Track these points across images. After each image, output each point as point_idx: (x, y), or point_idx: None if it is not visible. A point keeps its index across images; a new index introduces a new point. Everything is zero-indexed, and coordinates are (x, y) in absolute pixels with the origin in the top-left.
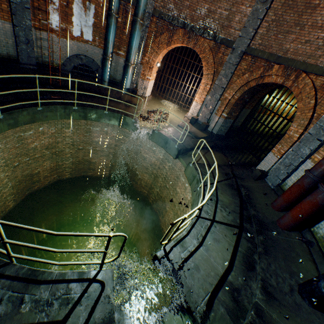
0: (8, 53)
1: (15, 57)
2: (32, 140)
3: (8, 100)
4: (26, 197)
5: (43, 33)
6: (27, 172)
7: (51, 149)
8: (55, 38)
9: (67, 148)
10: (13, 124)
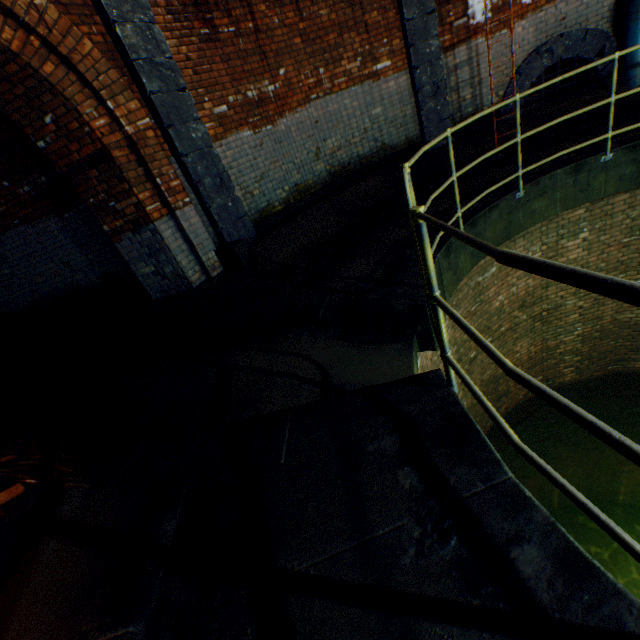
0: (407, 136)
1: (417, 139)
2: (496, 292)
3: (448, 206)
4: (487, 433)
5: (458, 50)
6: (487, 374)
7: (530, 308)
8: (482, 45)
9: (568, 296)
10: (476, 251)
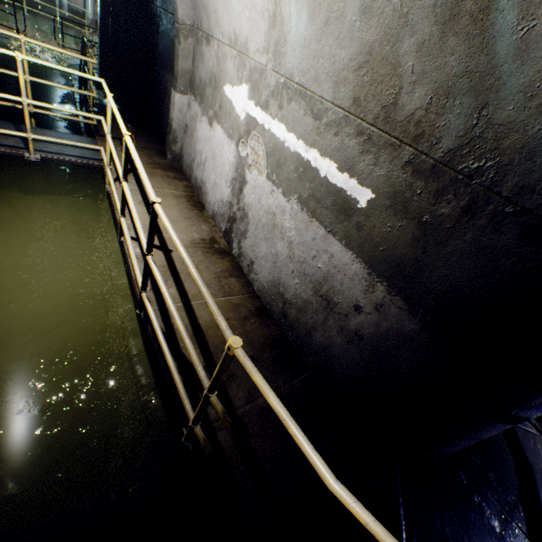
0: None
1: None
2: None
3: None
4: None
5: None
6: None
7: None
8: None
9: None
10: None
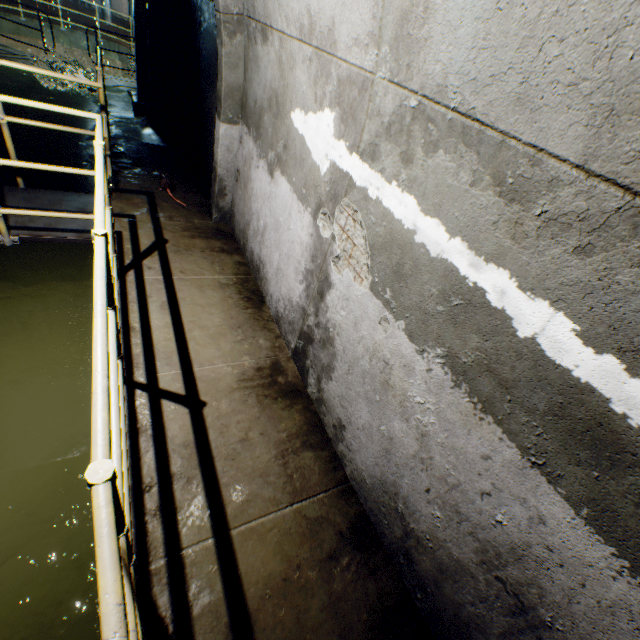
0: None
1: None
2: None
3: None
4: None
5: None
6: None
7: None
8: None
9: None
10: None
